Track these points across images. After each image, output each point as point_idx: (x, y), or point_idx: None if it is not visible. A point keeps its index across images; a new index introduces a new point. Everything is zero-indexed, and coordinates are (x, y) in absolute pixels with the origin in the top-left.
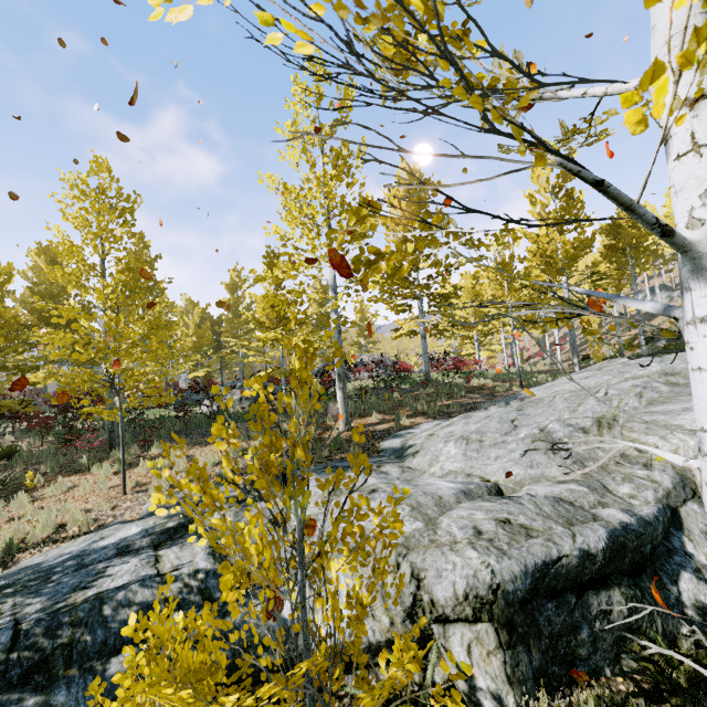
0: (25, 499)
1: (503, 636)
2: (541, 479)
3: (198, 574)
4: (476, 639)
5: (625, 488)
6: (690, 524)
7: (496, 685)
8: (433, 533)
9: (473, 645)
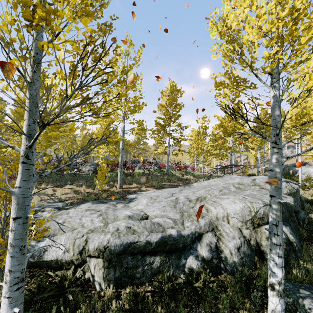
0: None
1: (105, 264)
2: (165, 216)
3: None
4: (97, 263)
5: (188, 224)
6: (204, 240)
7: (100, 280)
8: (105, 228)
9: (96, 266)
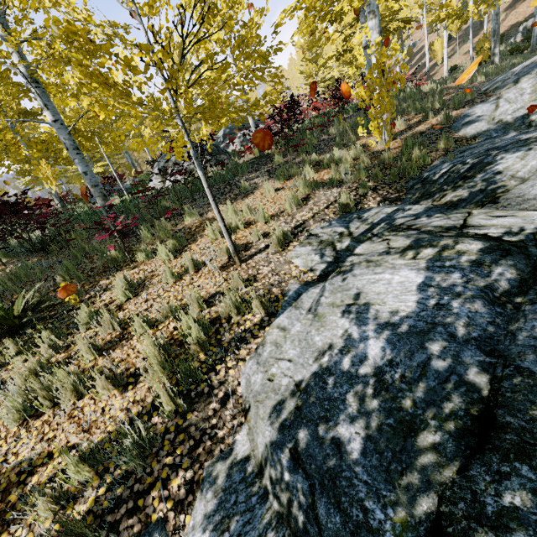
0: (106, 314)
1: None
2: None
3: None
4: None
5: None
6: None
7: None
8: None
9: None
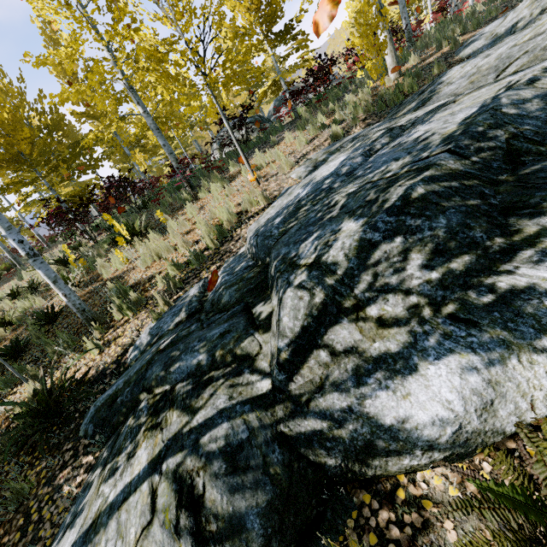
0: (181, 220)
1: None
2: None
3: None
4: None
5: None
6: None
7: None
8: None
9: None
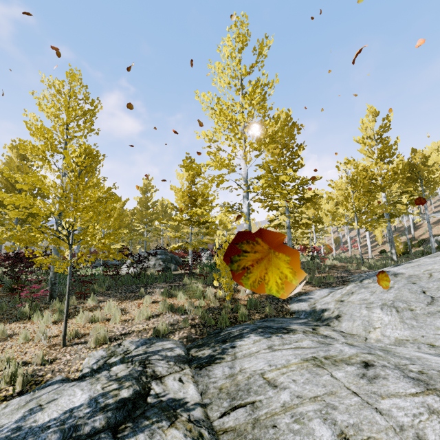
0: None
1: None
2: None
3: None
4: None
5: None
6: None
7: None
8: None
9: None
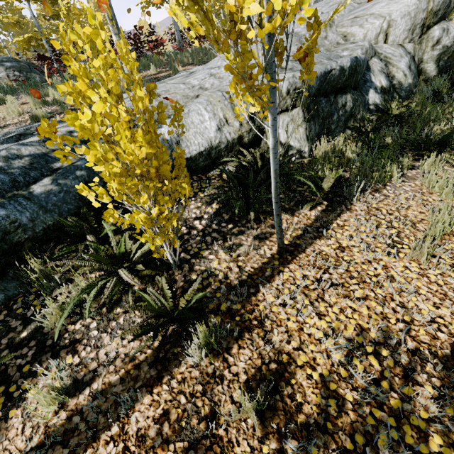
0: None
1: (306, 115)
2: None
3: (73, 134)
4: (291, 120)
5: (345, 53)
6: (374, 68)
7: (300, 144)
8: None
9: (289, 125)
